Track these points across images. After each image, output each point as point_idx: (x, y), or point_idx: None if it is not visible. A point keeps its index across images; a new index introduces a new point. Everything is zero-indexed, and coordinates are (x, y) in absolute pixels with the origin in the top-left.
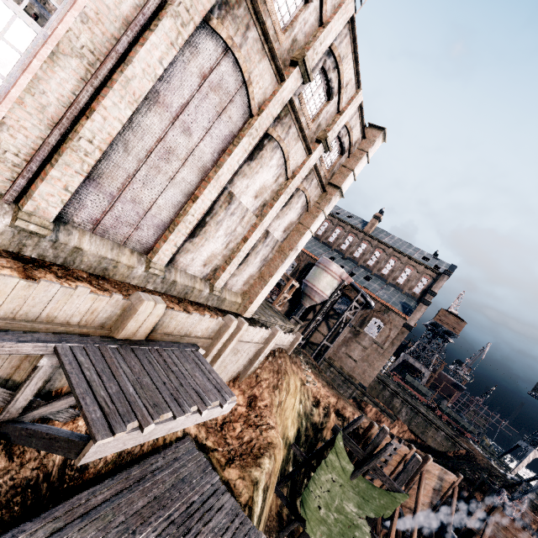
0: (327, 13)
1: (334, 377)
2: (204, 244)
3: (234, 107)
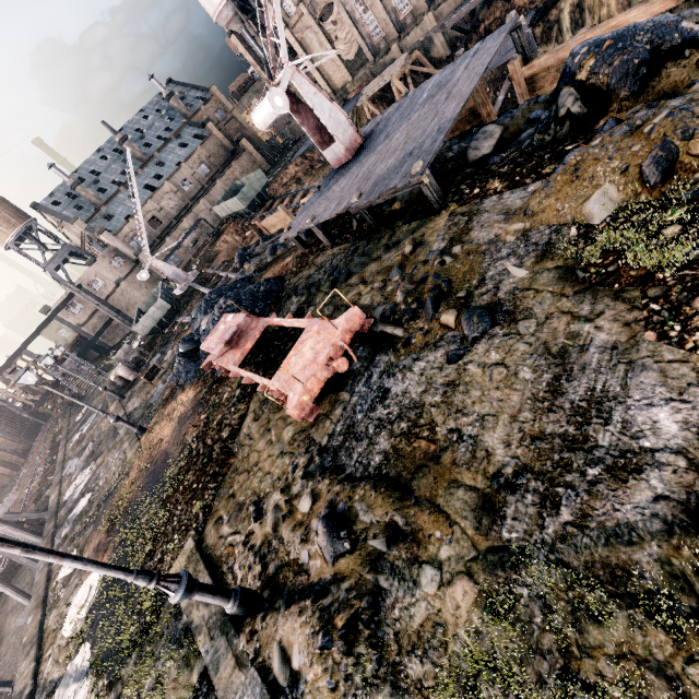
0: None
1: None
2: None
3: None
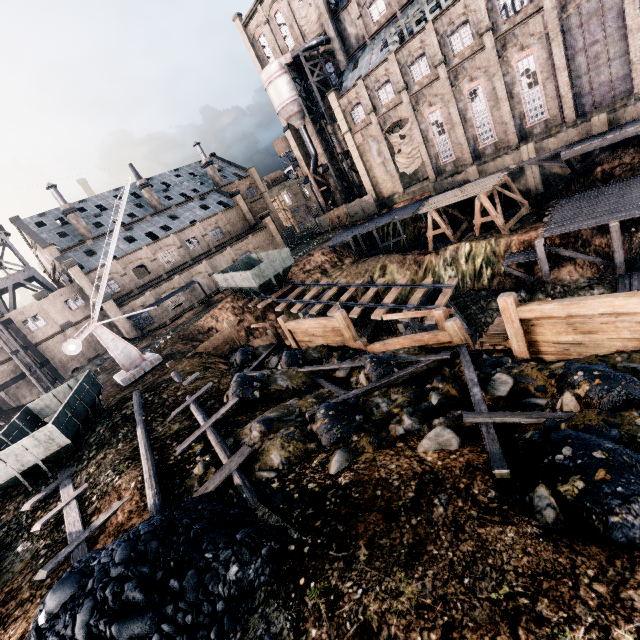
0: None
1: None
2: None
3: (606, 4)
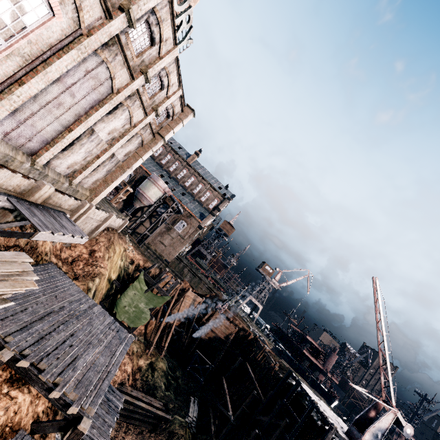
0: (163, 53)
1: (150, 256)
2: (70, 155)
3: (103, 87)
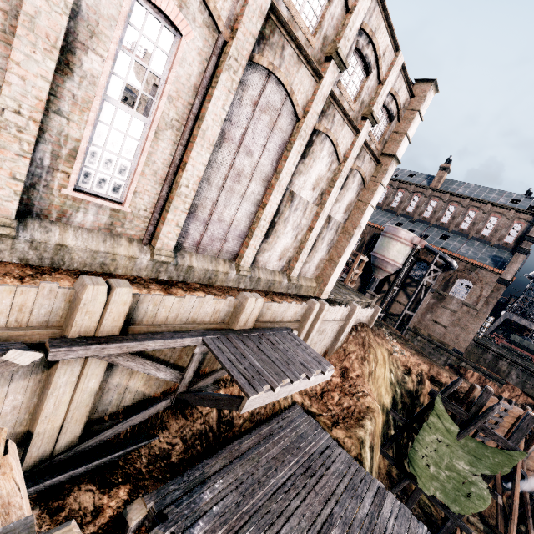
0: None
1: (423, 346)
2: (277, 241)
3: (283, 118)
